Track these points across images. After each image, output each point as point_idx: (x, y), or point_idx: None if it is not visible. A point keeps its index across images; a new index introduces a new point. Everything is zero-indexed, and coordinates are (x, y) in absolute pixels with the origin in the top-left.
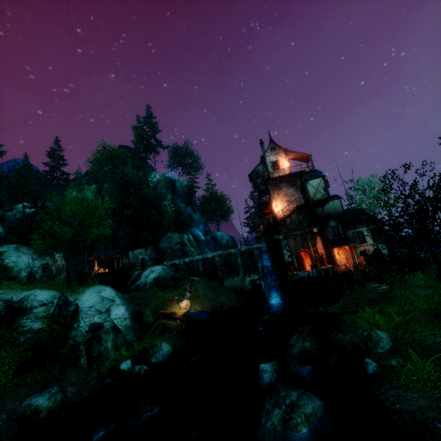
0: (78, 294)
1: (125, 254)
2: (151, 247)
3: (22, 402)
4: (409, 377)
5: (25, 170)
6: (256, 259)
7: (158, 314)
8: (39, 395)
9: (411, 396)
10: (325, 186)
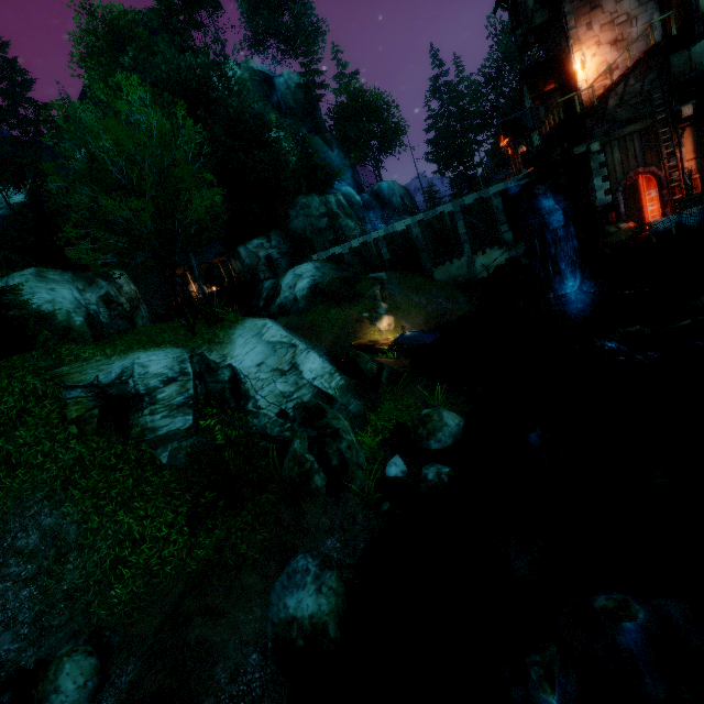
0: (223, 346)
1: (232, 254)
2: (277, 232)
3: (265, 606)
4: None
5: None
6: (497, 217)
7: (345, 349)
8: (293, 586)
9: None
10: None
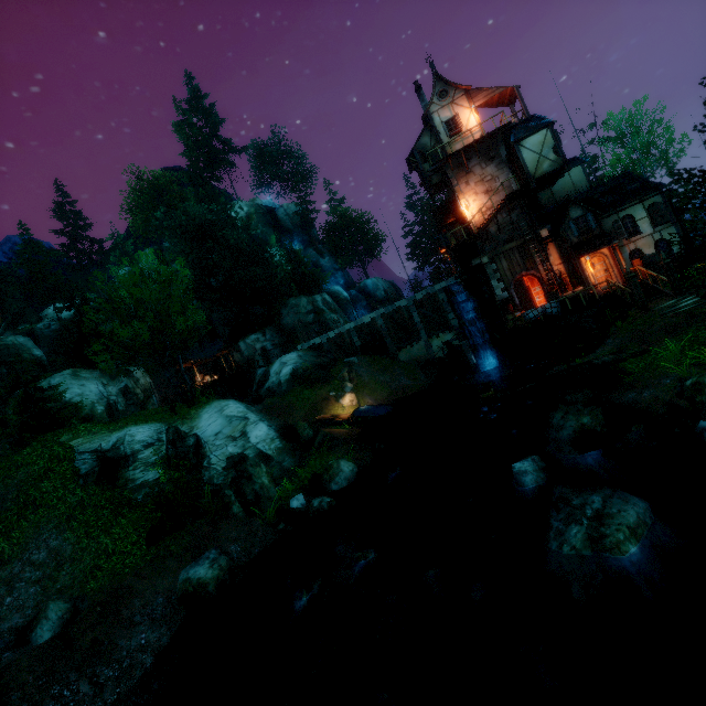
0: (192, 420)
1: (234, 347)
2: (271, 328)
3: (176, 577)
4: None
5: (32, 250)
6: (444, 308)
7: (313, 423)
8: (196, 565)
9: None
10: (556, 143)
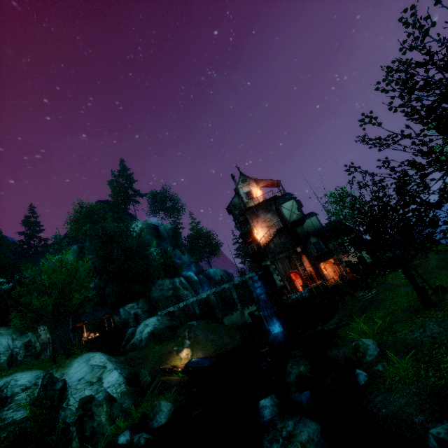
0: (65, 368)
1: (116, 312)
2: (143, 299)
3: None
4: (393, 378)
5: None
6: (251, 289)
7: (158, 371)
8: None
9: (393, 397)
10: (298, 206)
